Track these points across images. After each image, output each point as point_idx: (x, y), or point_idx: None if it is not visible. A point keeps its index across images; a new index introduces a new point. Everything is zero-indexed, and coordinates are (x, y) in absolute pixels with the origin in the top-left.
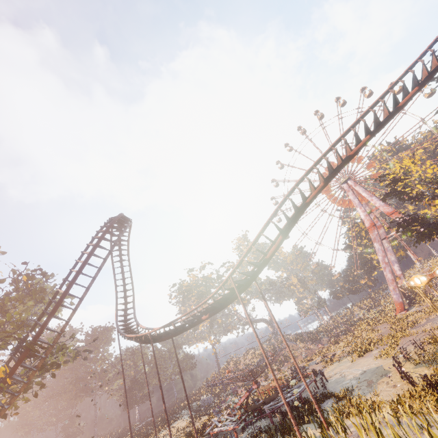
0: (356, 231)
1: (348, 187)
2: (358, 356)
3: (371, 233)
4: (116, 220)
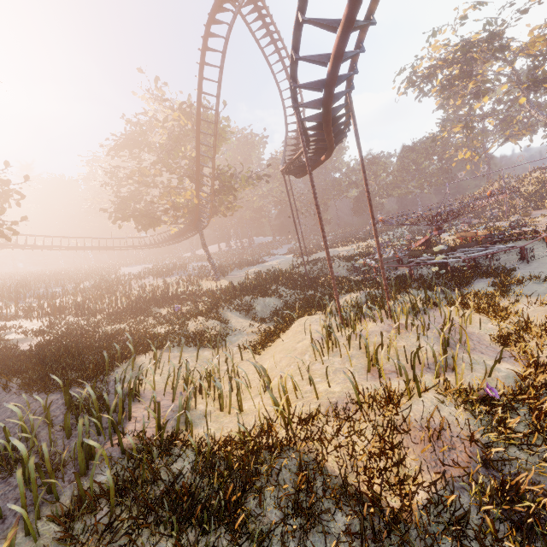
0: None
1: None
2: None
3: None
4: (216, 4)
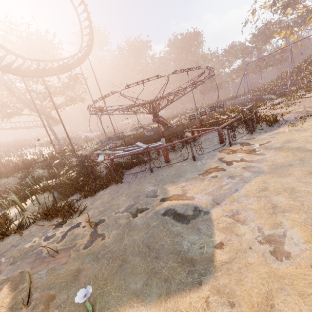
0: None
1: None
2: None
3: None
4: None
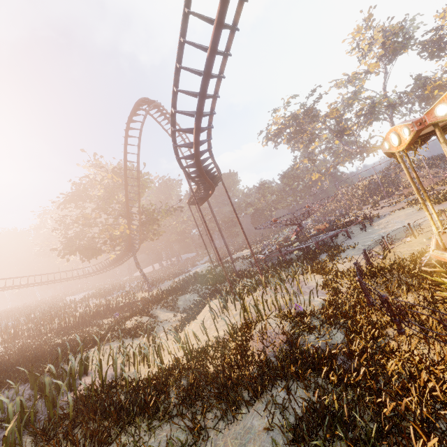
0: None
1: None
2: (435, 204)
3: None
4: (132, 112)
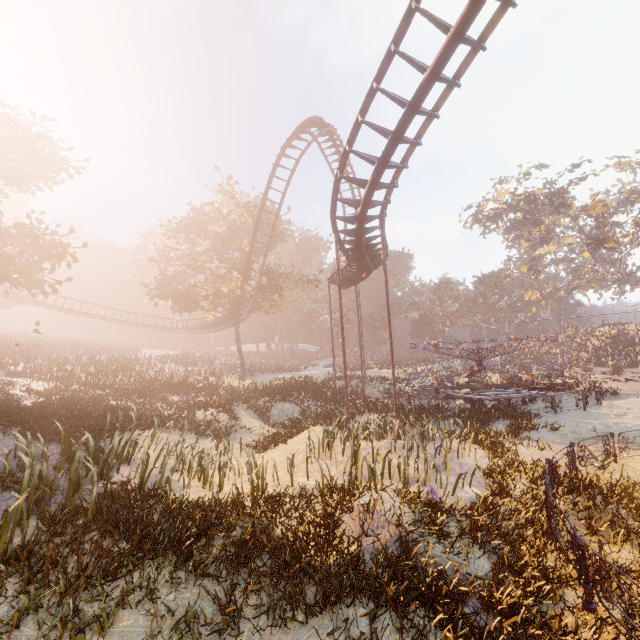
0: None
1: None
2: None
3: None
4: (294, 134)
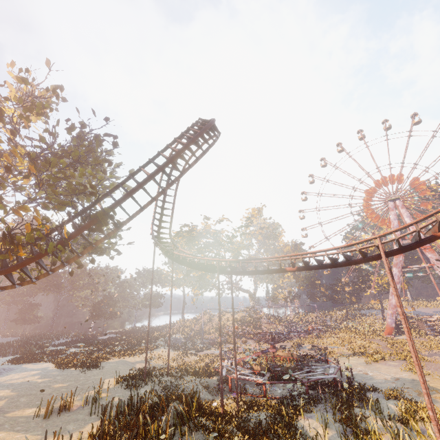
0: (371, 250)
1: (393, 206)
2: (372, 361)
3: (396, 258)
4: (214, 122)
